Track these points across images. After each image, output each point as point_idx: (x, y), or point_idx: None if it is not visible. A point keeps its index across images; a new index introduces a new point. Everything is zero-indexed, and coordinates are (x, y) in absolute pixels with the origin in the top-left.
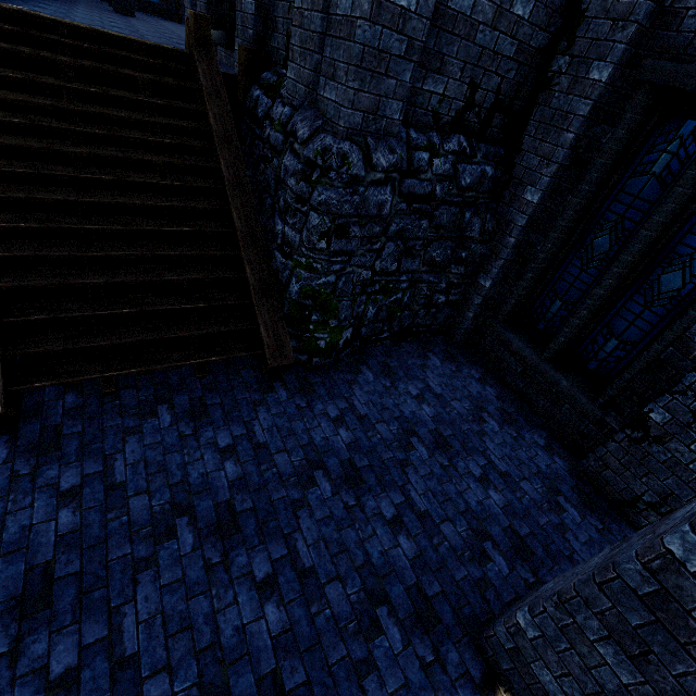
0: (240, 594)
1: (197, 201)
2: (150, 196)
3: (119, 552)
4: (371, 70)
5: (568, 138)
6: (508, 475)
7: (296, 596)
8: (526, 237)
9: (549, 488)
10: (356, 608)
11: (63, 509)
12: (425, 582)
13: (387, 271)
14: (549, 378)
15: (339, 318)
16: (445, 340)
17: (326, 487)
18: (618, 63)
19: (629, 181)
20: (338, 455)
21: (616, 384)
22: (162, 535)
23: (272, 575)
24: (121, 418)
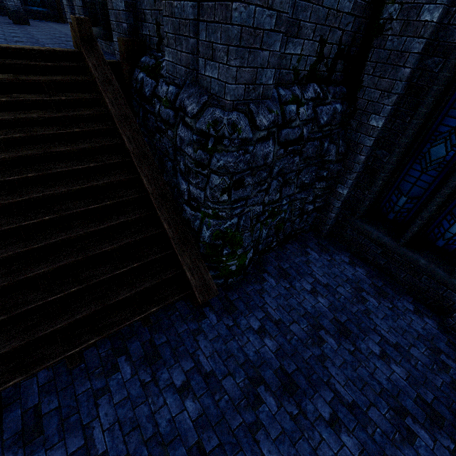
0: None
1: (111, 176)
2: (72, 180)
3: None
4: (248, 46)
5: (405, 73)
6: (399, 346)
7: None
8: (372, 153)
9: (432, 349)
10: None
11: None
12: None
13: (272, 201)
14: (408, 258)
15: (244, 246)
16: (315, 235)
17: (271, 402)
18: (446, 3)
19: None
20: (271, 365)
21: None
22: None
23: None
24: (89, 381)
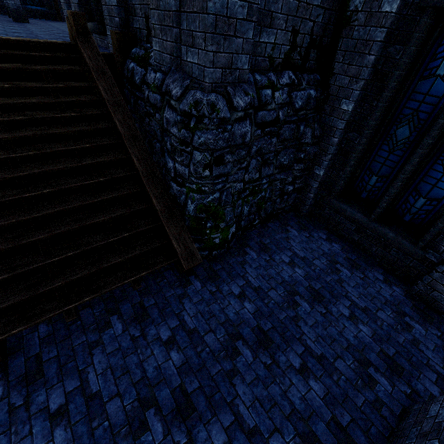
0: None
1: (105, 156)
2: (69, 159)
3: None
4: (223, 34)
5: (370, 60)
6: (367, 309)
7: None
8: (345, 136)
9: (397, 312)
10: None
11: (56, 429)
12: (338, 415)
13: (253, 179)
14: (378, 232)
15: (226, 220)
16: (295, 215)
17: (248, 354)
18: None
19: (418, 83)
20: (249, 324)
21: (432, 231)
22: (138, 430)
23: (228, 442)
24: (84, 335)
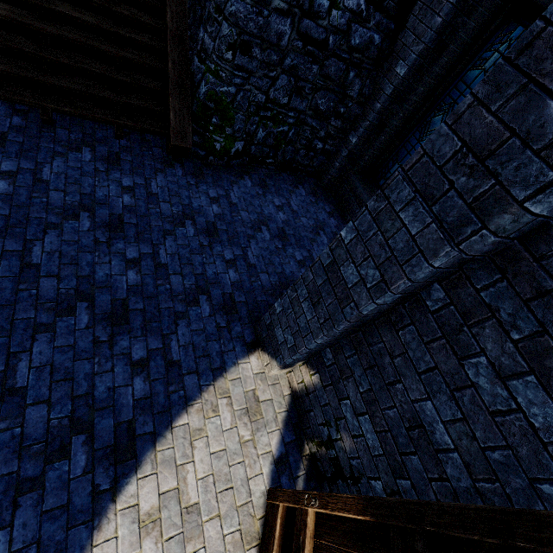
0: (114, 261)
1: None
2: None
3: (37, 215)
4: None
5: (437, 22)
6: None
7: (150, 273)
8: (390, 107)
9: None
10: (187, 291)
11: (2, 180)
12: (237, 294)
13: (279, 102)
14: None
15: (234, 128)
16: (316, 182)
17: (191, 231)
18: None
19: (468, 72)
20: (207, 217)
21: None
22: (69, 216)
23: (138, 259)
24: (53, 144)
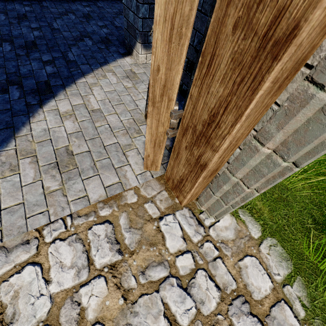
0: (23, 29)
1: None
2: None
3: None
4: None
5: None
6: None
7: (48, 32)
8: None
9: None
10: (74, 37)
11: None
12: (110, 37)
13: None
14: None
15: None
16: None
17: (73, 17)
18: None
19: None
20: (82, 12)
21: None
22: None
23: (39, 27)
24: None
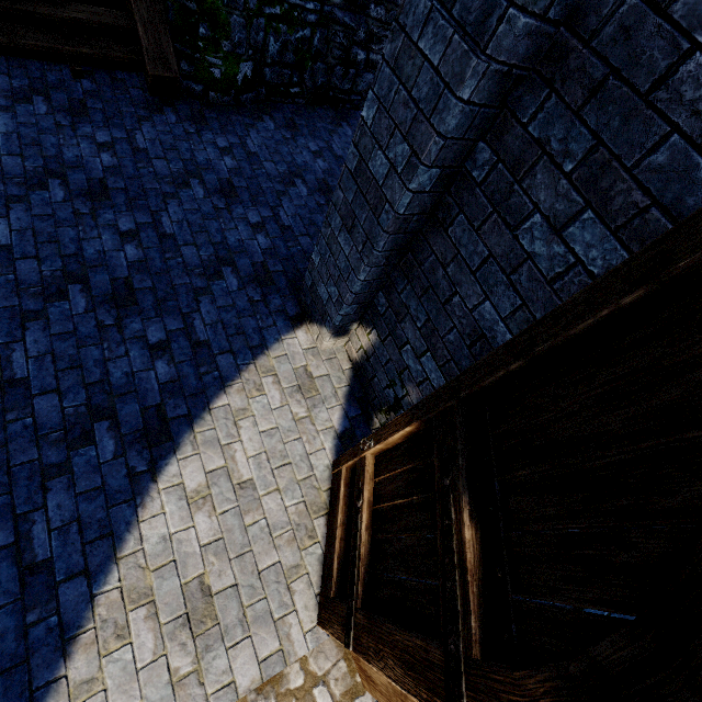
0: (105, 235)
1: None
2: None
3: None
4: None
5: None
6: None
7: (154, 246)
8: None
9: None
10: (205, 263)
11: None
12: (271, 263)
13: None
14: None
15: (233, 40)
16: None
17: (200, 192)
18: None
19: None
20: (218, 174)
21: None
22: (35, 186)
23: (135, 231)
24: None
